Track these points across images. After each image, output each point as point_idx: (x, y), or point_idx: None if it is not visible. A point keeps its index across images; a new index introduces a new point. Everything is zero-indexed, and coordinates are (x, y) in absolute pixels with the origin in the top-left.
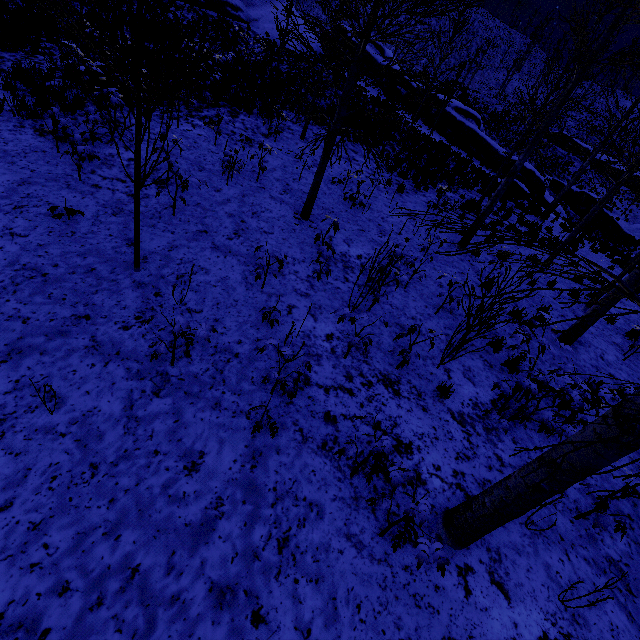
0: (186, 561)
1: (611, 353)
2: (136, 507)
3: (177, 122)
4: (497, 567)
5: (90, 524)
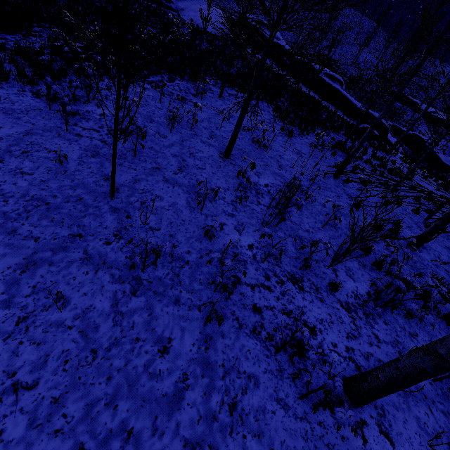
0: (165, 424)
1: (445, 254)
2: (126, 383)
3: (132, 86)
4: (383, 420)
5: (95, 397)
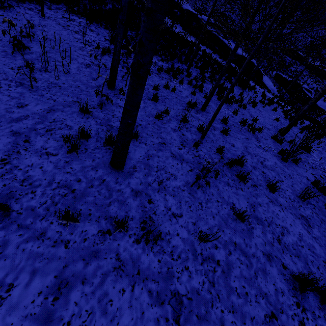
0: None
1: (183, 179)
2: None
3: None
4: None
5: None
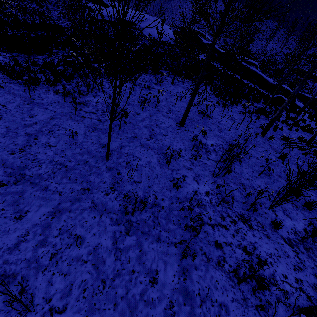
0: None
1: None
2: (128, 309)
3: None
4: None
5: None
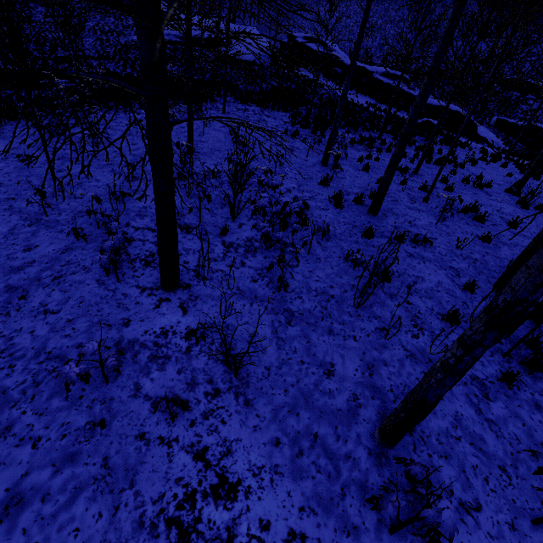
0: (1, 277)
1: (426, 220)
2: None
3: (125, 112)
4: (190, 302)
5: None
